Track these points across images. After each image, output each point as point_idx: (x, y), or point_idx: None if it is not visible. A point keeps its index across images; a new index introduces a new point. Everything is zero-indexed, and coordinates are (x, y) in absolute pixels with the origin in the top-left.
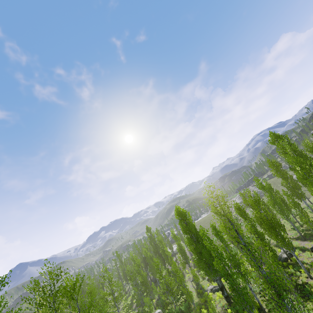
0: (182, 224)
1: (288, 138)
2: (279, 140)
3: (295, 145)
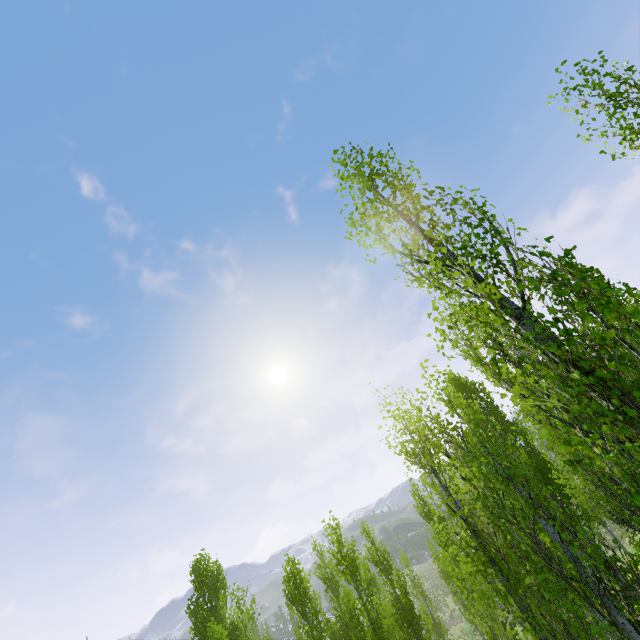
0: (193, 613)
1: (485, 390)
2: (468, 393)
3: (496, 408)
